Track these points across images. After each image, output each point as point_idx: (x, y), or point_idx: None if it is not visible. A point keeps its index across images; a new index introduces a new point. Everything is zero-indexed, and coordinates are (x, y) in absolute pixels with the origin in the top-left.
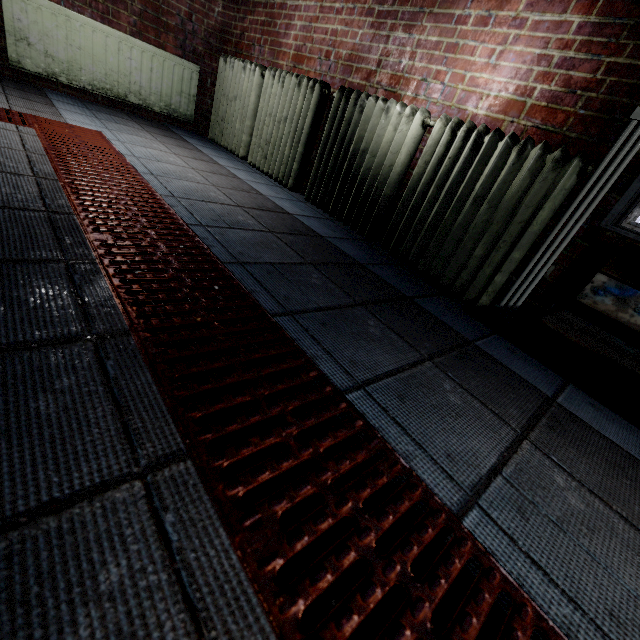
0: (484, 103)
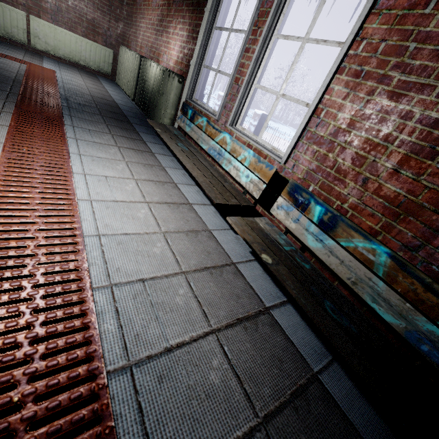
0: (172, 62)
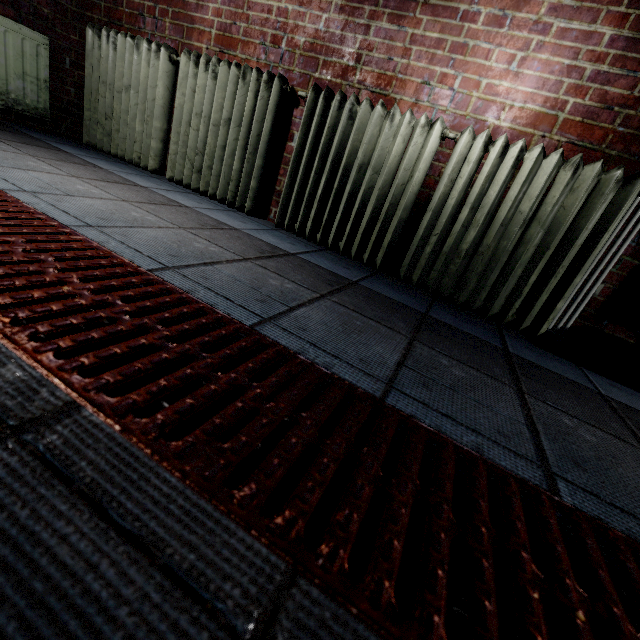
0: (507, 114)
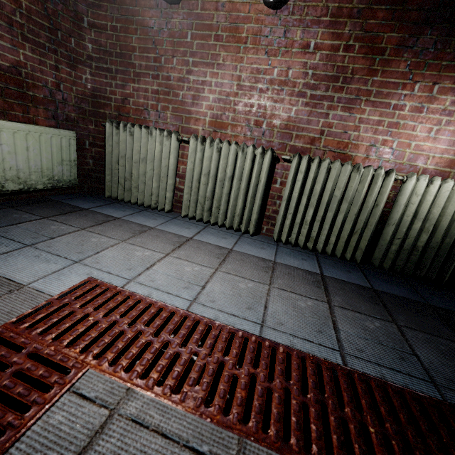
0: (431, 161)
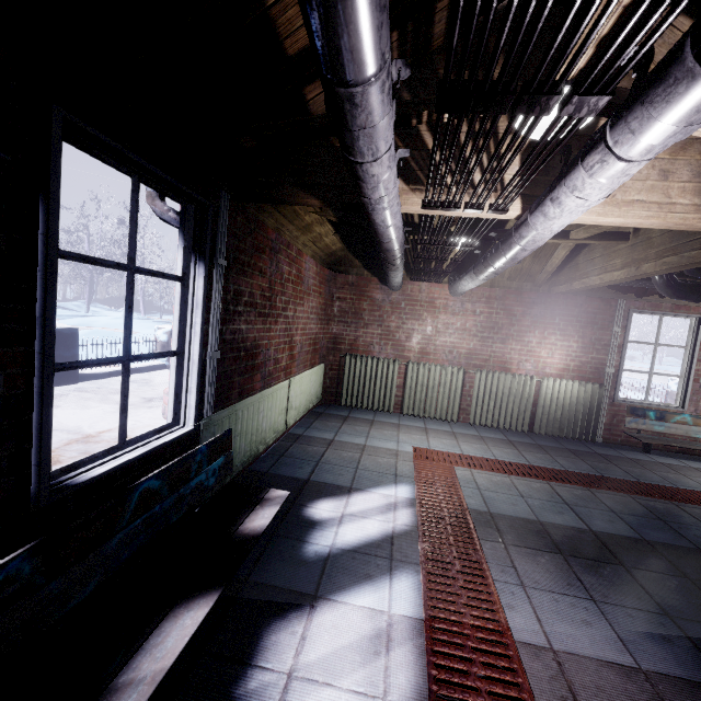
0: (553, 369)
